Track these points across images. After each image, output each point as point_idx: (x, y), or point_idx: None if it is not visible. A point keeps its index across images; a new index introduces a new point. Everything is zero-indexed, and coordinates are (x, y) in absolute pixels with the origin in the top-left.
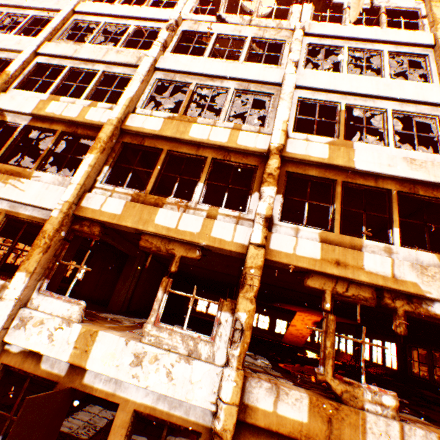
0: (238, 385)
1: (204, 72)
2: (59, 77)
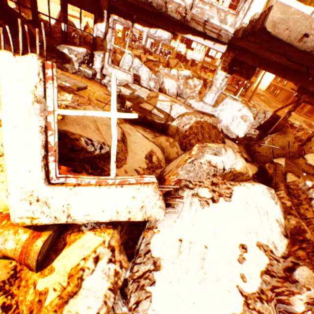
0: (204, 57)
1: None
2: None
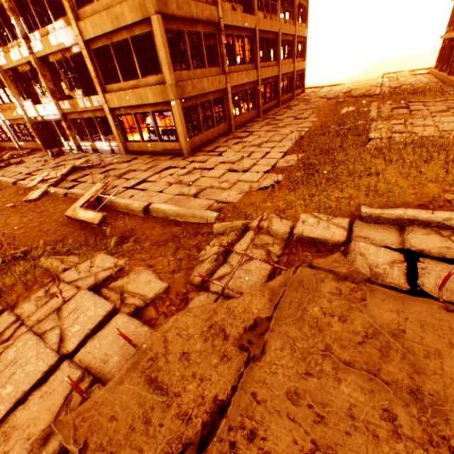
0: (56, 105)
1: None
2: None
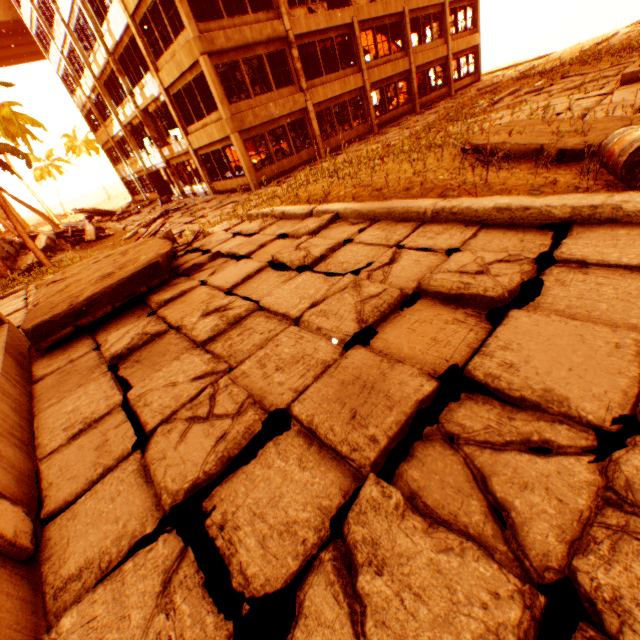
0: (160, 154)
1: (70, 12)
2: (75, 62)
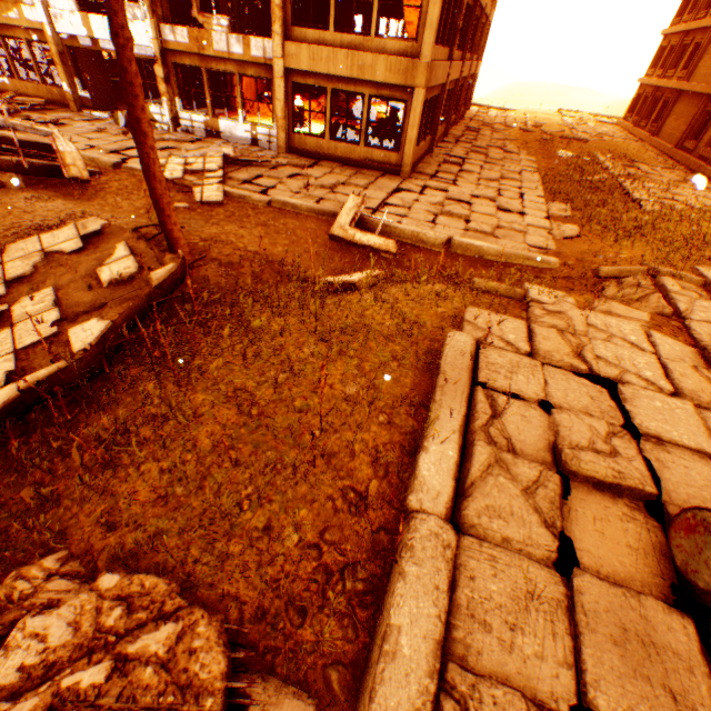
0: (154, 29)
1: None
2: None
